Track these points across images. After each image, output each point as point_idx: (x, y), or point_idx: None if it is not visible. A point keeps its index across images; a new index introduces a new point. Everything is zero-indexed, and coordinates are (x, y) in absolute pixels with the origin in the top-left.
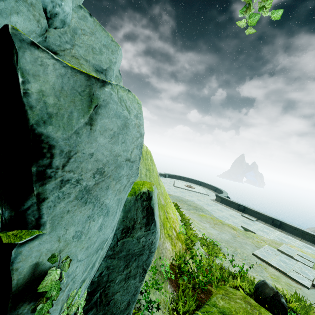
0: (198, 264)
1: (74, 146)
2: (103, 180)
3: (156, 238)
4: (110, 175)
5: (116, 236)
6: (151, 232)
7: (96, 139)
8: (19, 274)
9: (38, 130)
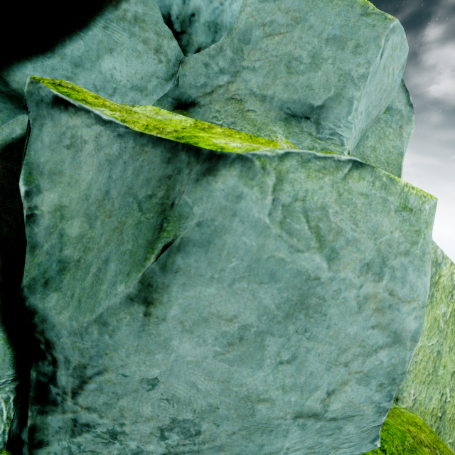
0: None
1: (94, 355)
2: (197, 451)
3: None
4: (224, 444)
5: None
6: None
7: (166, 341)
8: None
9: (30, 300)
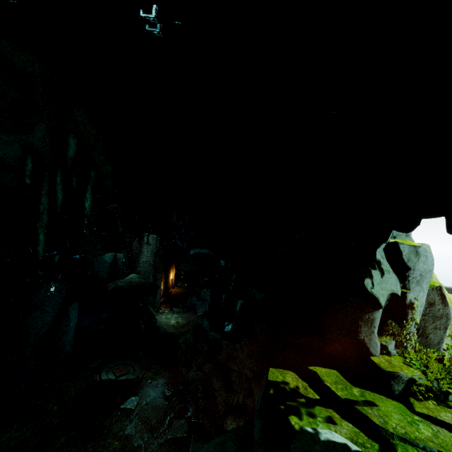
0: None
1: (415, 267)
2: (422, 278)
3: (450, 312)
4: (423, 276)
5: (425, 305)
6: (446, 308)
7: (419, 264)
8: (408, 300)
9: (407, 264)
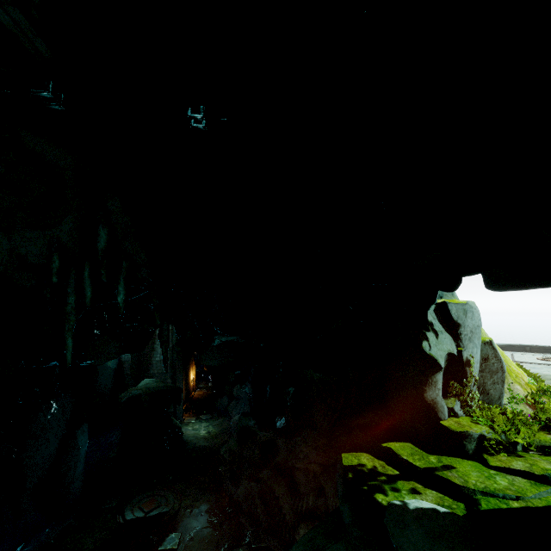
0: (550, 394)
1: (464, 324)
2: (472, 334)
3: (503, 365)
4: (474, 332)
5: (480, 362)
6: (499, 361)
7: (468, 321)
8: (464, 358)
9: (457, 322)
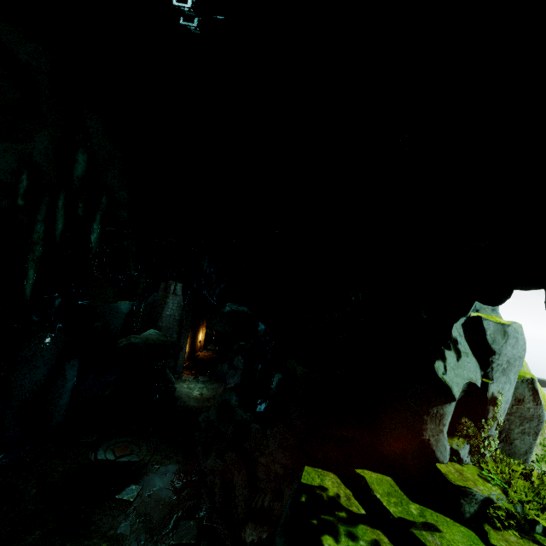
0: None
1: (501, 351)
2: (509, 366)
3: (543, 413)
4: (512, 364)
5: (511, 402)
6: (538, 407)
7: (507, 348)
8: (489, 393)
9: (491, 346)
